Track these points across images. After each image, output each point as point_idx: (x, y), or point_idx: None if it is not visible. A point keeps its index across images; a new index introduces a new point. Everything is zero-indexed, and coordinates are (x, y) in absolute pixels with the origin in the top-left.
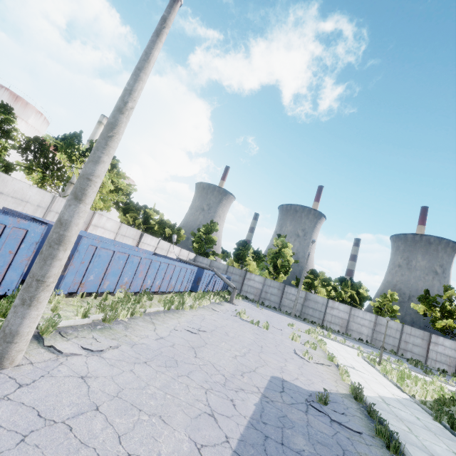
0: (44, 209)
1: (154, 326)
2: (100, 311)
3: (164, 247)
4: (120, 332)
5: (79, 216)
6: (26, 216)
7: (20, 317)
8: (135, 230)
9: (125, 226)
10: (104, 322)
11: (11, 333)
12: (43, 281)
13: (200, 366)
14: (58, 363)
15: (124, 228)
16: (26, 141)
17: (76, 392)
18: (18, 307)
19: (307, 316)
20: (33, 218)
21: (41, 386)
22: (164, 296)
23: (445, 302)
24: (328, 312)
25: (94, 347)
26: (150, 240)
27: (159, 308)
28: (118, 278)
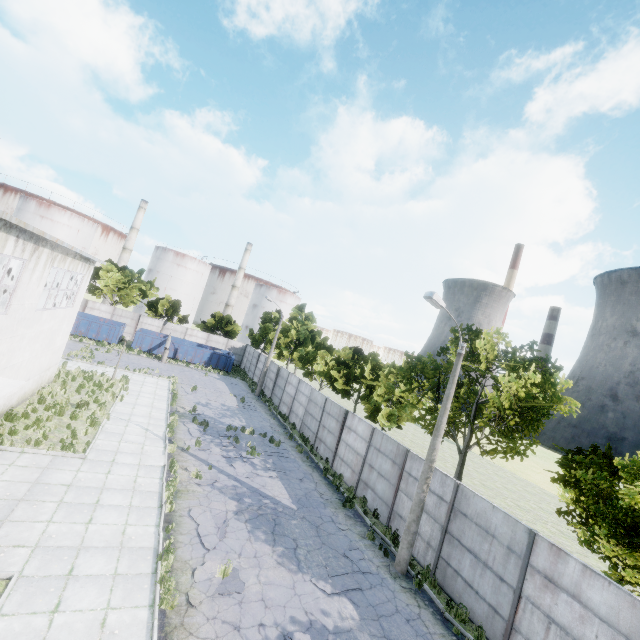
0: None
1: None
2: None
3: (179, 330)
4: None
5: None
6: None
7: None
8: (133, 313)
9: (120, 309)
10: None
11: None
12: None
13: None
14: None
15: (119, 311)
16: None
17: None
18: None
19: (274, 397)
20: None
21: None
22: None
23: (452, 364)
24: (286, 389)
25: None
26: (152, 321)
27: None
28: None
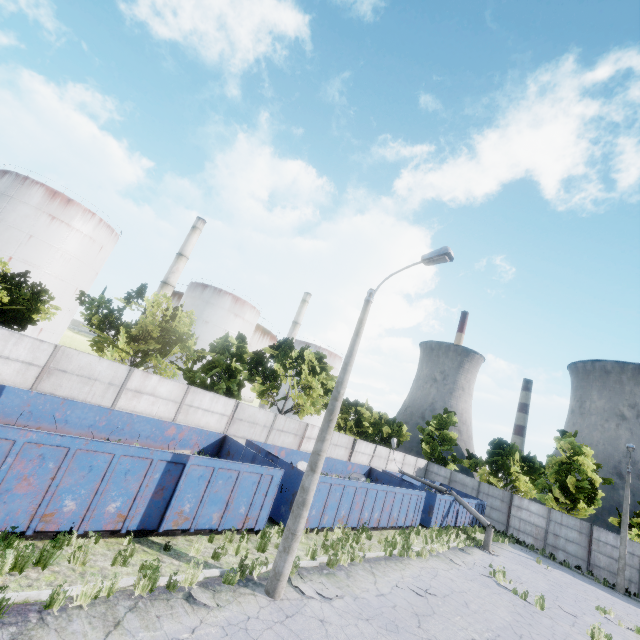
0: (268, 428)
1: (374, 578)
2: (323, 552)
3: (383, 454)
4: (342, 580)
5: (314, 483)
6: (263, 450)
7: (283, 561)
8: (347, 437)
9: (336, 433)
10: (328, 566)
11: (279, 572)
12: (295, 534)
13: (423, 639)
14: (303, 603)
15: (335, 436)
16: (252, 359)
17: (319, 632)
18: (282, 553)
19: None
20: (268, 451)
21: (298, 620)
22: (385, 534)
23: None
24: None
25: (325, 593)
26: (365, 447)
27: (380, 553)
28: (336, 511)
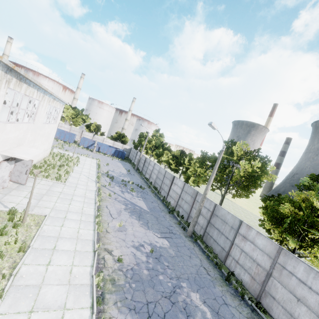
0: None
1: None
2: None
3: (100, 138)
4: None
5: None
6: None
7: None
8: (79, 129)
9: (73, 127)
10: None
11: None
12: None
13: None
14: None
15: (73, 128)
16: None
17: None
18: None
19: (143, 171)
20: None
21: None
22: None
23: (223, 158)
24: (148, 167)
25: None
26: (88, 134)
27: None
28: None
